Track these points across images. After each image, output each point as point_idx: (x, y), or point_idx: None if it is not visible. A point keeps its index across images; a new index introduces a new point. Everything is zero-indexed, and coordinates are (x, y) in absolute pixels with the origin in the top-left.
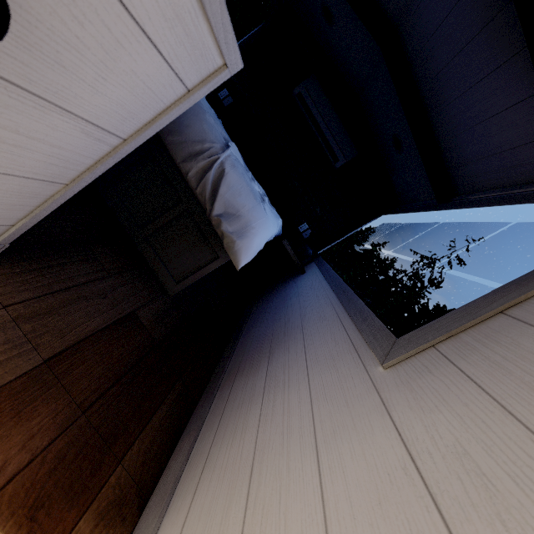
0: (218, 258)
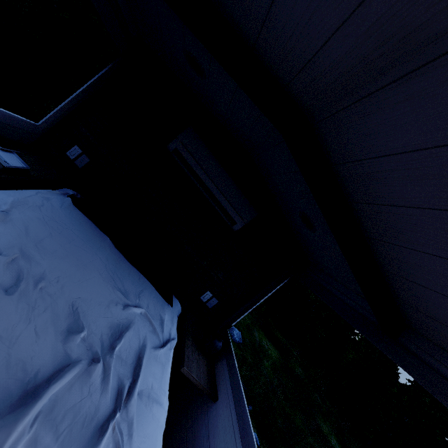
0: None
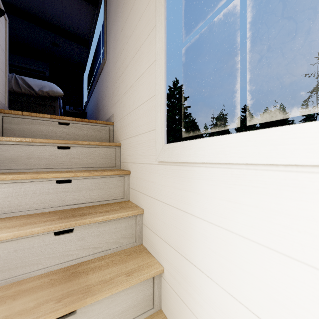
0: (55, 107)
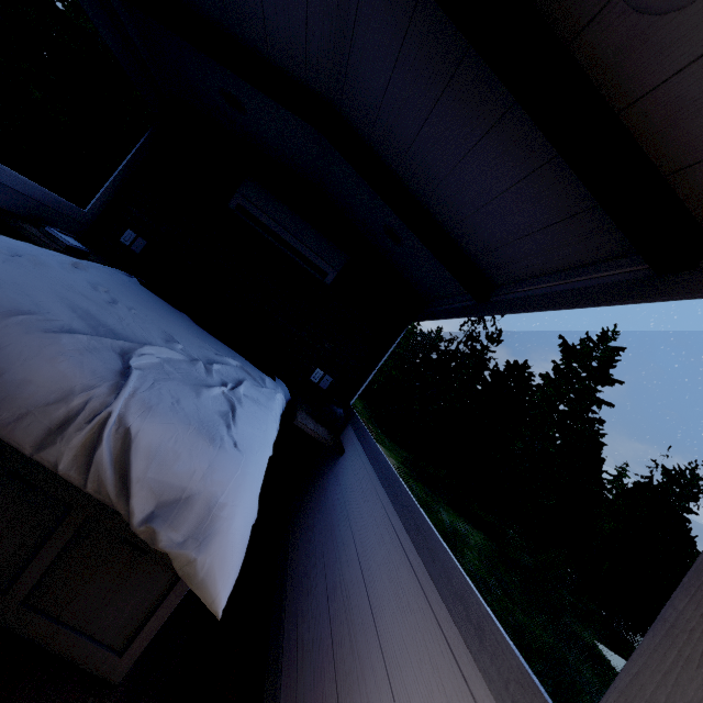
0: None
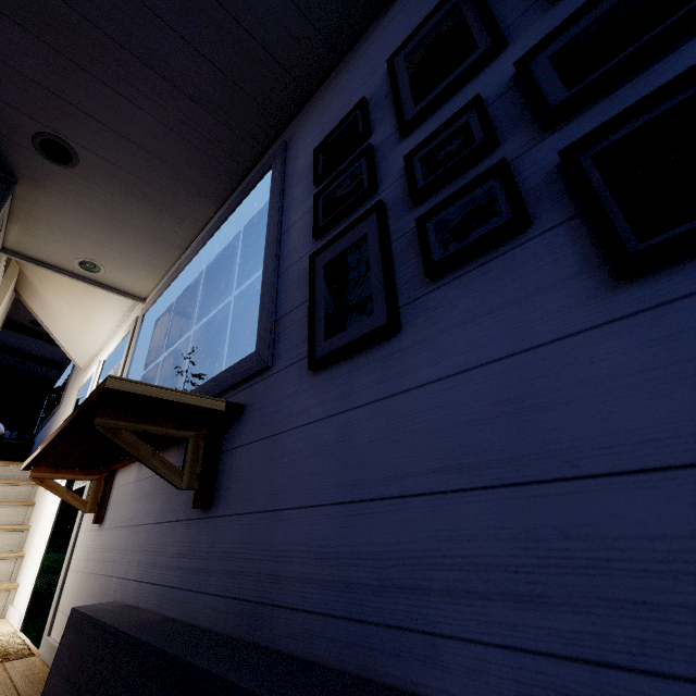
0: None
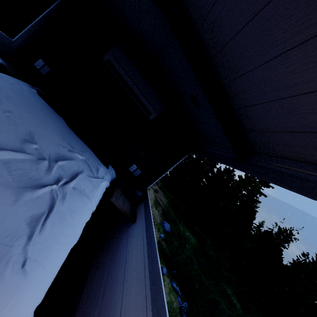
0: None
